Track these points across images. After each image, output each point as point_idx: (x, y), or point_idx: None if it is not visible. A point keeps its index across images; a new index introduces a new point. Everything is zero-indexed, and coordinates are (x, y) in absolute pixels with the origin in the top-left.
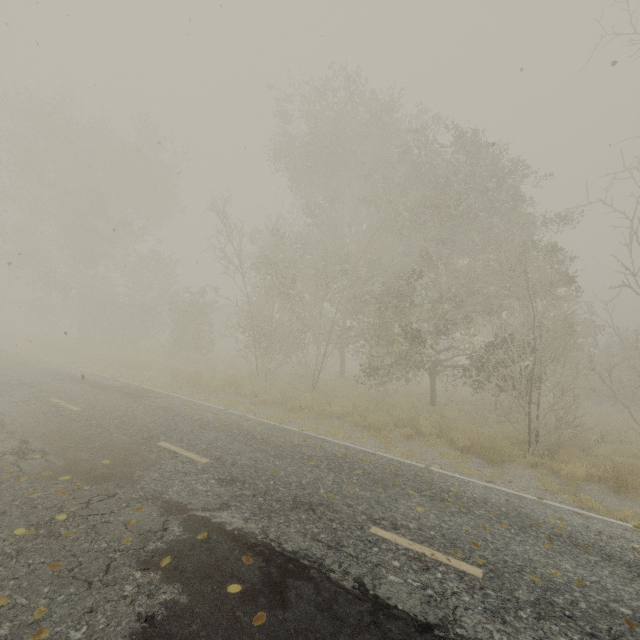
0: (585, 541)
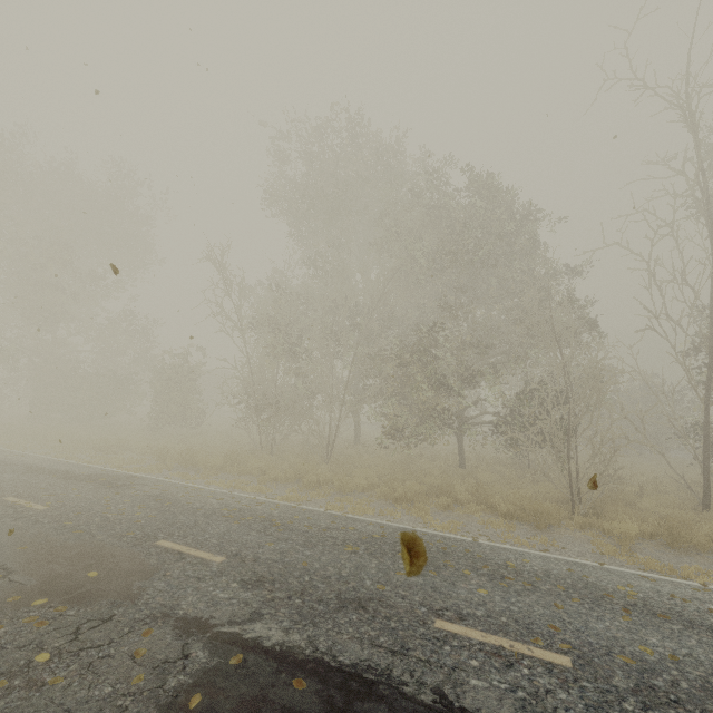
0: (661, 608)
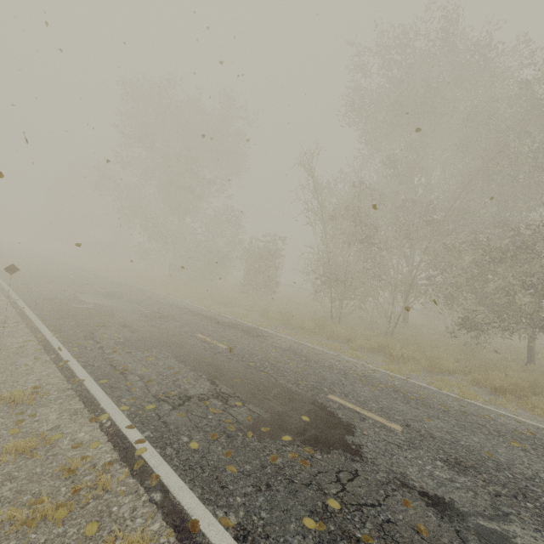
0: None
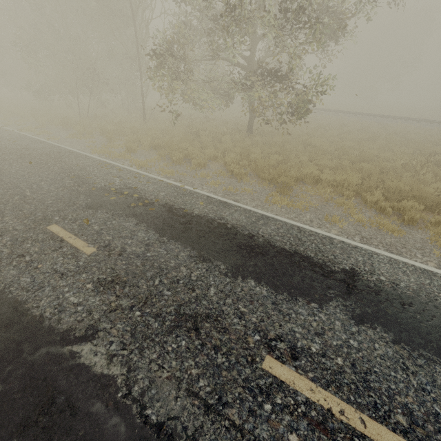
0: None
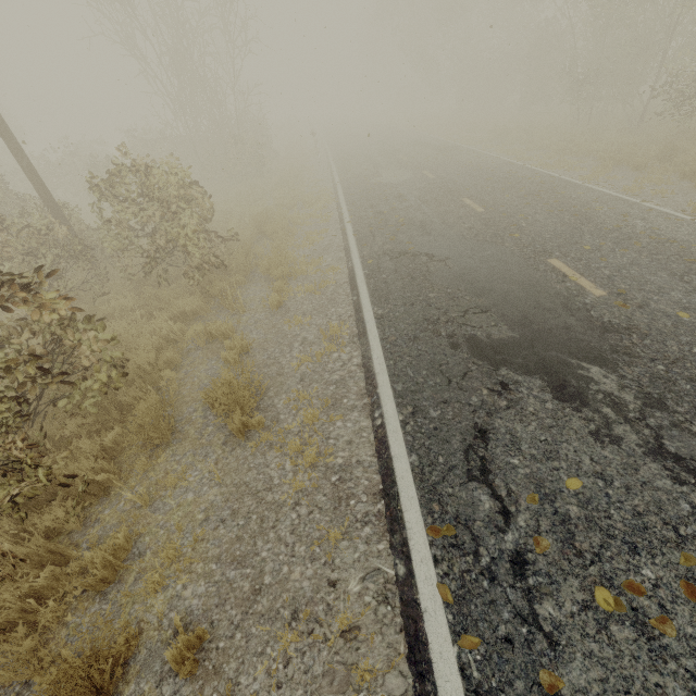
0: (591, 215)
